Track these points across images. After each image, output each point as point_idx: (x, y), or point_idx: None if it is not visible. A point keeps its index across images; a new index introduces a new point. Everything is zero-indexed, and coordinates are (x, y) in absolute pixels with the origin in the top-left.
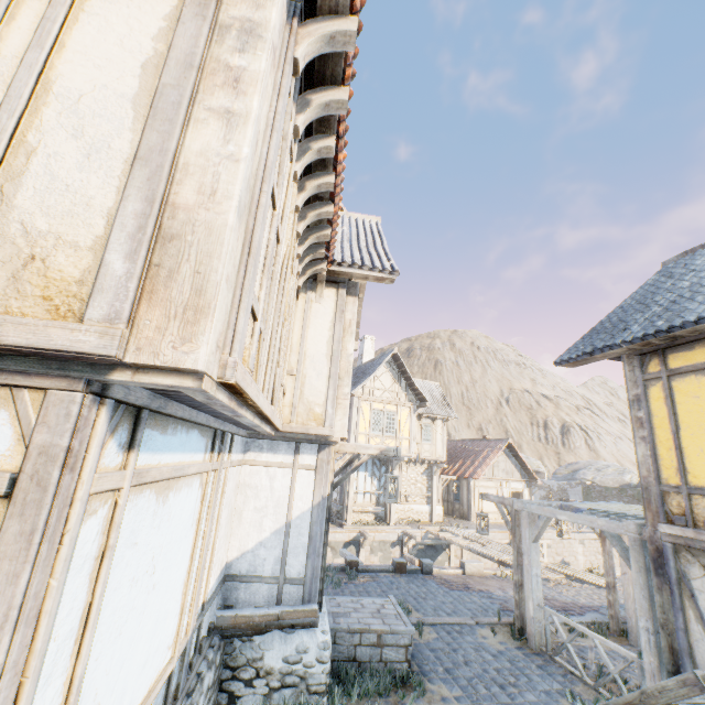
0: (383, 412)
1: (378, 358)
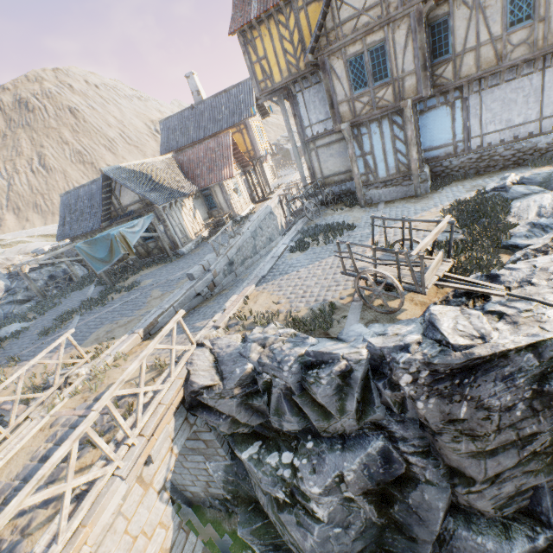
0: (258, 127)
1: (232, 89)
